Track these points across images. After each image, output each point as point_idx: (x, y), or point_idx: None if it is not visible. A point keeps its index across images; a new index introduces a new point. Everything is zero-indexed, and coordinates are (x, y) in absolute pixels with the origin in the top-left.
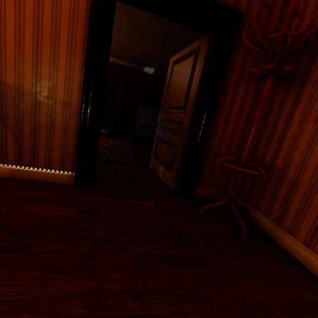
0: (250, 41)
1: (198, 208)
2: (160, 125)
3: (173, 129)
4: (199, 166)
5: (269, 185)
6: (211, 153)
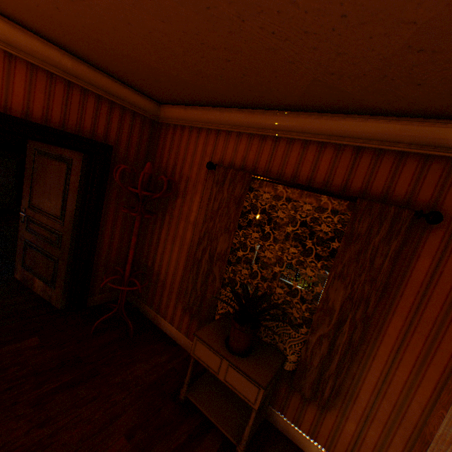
0: (125, 164)
1: (94, 321)
2: (27, 225)
3: (50, 239)
4: (90, 279)
5: (152, 284)
6: (102, 263)
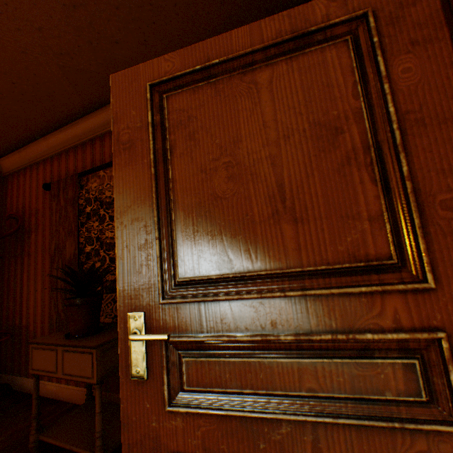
0: None
1: None
2: None
3: None
4: None
5: (24, 345)
6: None
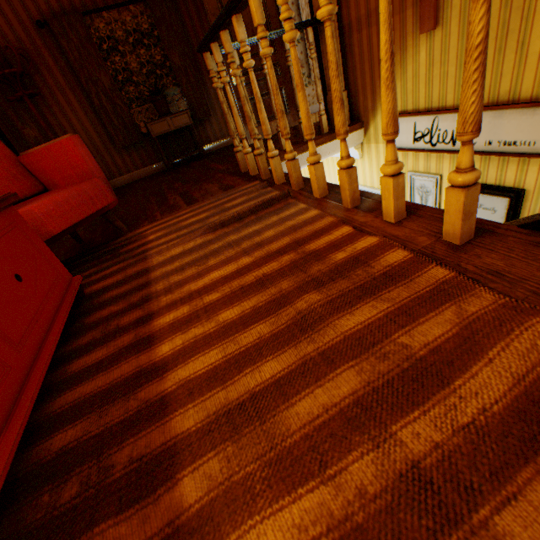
0: None
1: None
2: None
3: None
4: None
5: None
6: None
